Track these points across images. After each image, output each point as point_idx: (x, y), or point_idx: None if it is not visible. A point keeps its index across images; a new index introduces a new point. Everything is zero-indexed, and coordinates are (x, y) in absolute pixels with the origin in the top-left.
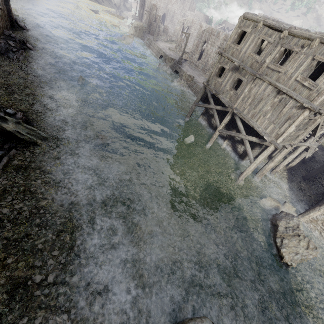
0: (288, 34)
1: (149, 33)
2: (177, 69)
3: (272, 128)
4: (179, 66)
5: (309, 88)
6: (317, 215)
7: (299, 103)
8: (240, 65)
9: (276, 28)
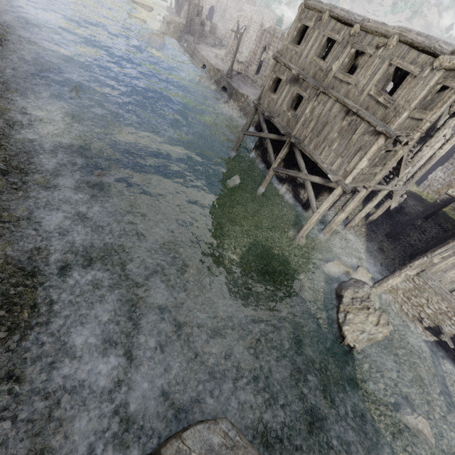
0: (360, 30)
1: (189, 32)
2: (226, 85)
3: (339, 163)
4: (229, 80)
5: (385, 106)
6: (397, 283)
7: (373, 127)
8: (299, 74)
9: (345, 20)
